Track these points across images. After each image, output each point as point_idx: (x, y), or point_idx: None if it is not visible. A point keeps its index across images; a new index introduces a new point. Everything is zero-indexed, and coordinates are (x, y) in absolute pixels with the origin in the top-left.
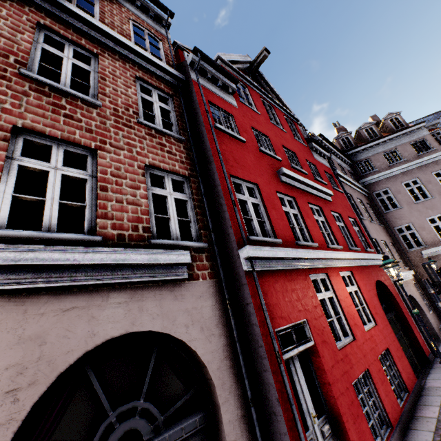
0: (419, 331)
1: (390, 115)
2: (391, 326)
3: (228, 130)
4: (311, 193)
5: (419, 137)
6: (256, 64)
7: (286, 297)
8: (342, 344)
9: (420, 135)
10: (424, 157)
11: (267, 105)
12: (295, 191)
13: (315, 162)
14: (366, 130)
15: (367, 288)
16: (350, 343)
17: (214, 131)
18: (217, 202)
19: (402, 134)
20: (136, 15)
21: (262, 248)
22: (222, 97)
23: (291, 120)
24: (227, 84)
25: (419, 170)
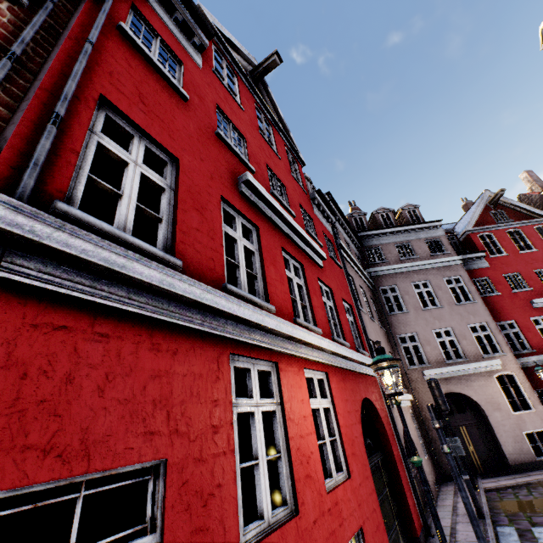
0: (412, 489)
1: (408, 206)
2: (375, 478)
3: (151, 54)
4: (292, 239)
5: (434, 236)
6: (262, 69)
7: (116, 388)
8: (260, 531)
9: (436, 234)
10: (437, 259)
11: (262, 118)
12: (265, 221)
13: (313, 216)
14: (382, 216)
15: (348, 407)
16: (282, 526)
17: (112, 30)
18: (16, 112)
19: (418, 228)
20: None
21: (69, 228)
22: (174, 33)
23: (294, 158)
24: (191, 26)
25: (431, 272)
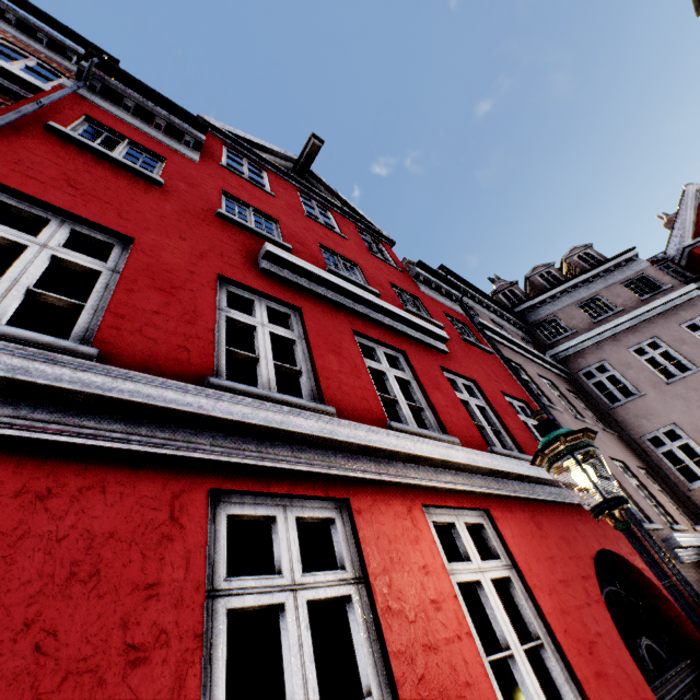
0: None
1: (575, 250)
2: None
3: (98, 146)
4: (375, 320)
5: (634, 272)
6: (304, 159)
7: None
8: None
9: (635, 269)
10: (654, 301)
11: (313, 204)
12: (315, 301)
13: (420, 295)
14: (542, 276)
15: (557, 571)
16: None
17: (36, 131)
18: None
19: (602, 270)
20: (25, 43)
21: None
22: (153, 136)
23: (375, 239)
24: (178, 126)
25: (655, 323)
